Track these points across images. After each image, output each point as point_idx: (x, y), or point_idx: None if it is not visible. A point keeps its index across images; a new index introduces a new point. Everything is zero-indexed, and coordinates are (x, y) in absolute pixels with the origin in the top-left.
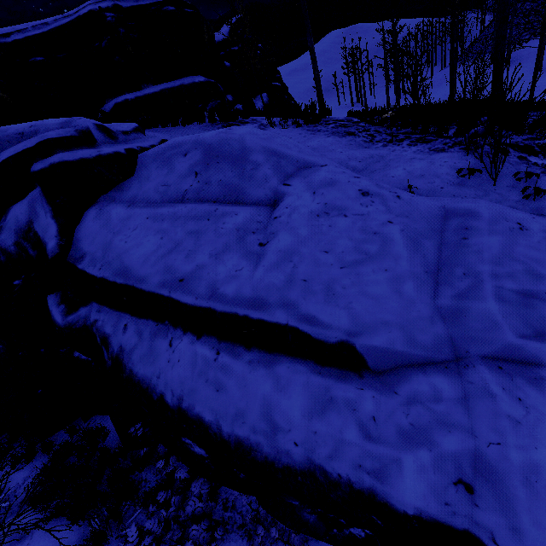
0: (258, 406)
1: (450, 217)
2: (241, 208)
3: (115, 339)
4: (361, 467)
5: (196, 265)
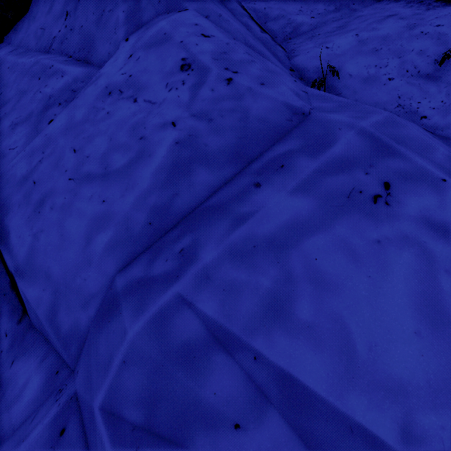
0: None
1: (289, 137)
2: (72, 68)
3: None
4: None
5: None
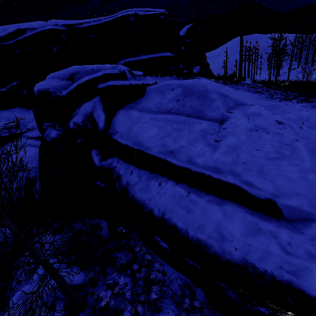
0: (212, 224)
1: None
2: (203, 121)
3: (124, 178)
4: (282, 268)
5: (179, 146)
